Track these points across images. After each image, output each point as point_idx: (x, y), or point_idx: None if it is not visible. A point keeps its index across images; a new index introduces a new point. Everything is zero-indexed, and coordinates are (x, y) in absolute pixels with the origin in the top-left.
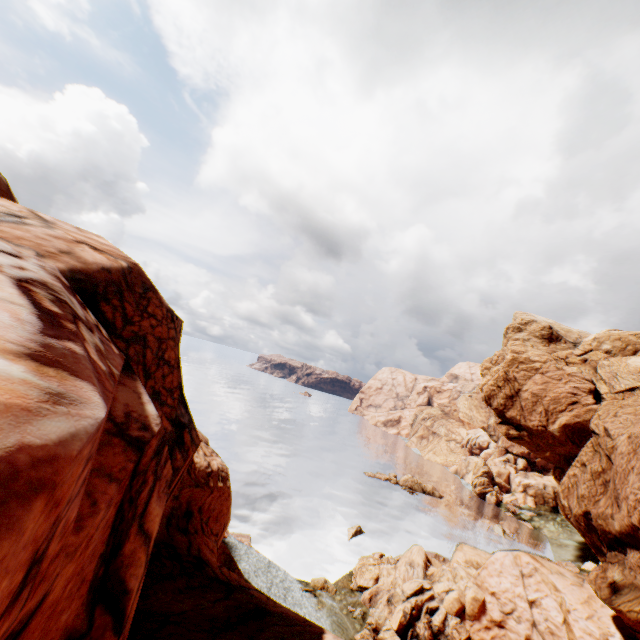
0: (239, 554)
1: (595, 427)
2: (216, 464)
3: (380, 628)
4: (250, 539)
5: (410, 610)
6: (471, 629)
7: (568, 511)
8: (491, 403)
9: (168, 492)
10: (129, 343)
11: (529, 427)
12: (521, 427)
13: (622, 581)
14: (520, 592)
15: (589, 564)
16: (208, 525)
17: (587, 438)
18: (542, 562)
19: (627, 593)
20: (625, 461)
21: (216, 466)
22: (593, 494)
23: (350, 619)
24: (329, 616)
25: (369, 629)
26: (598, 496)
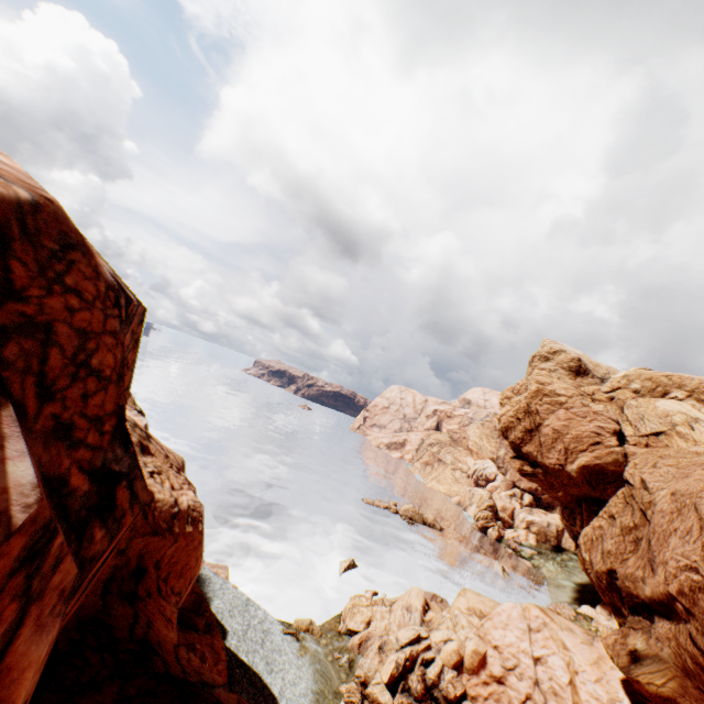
0: (213, 589)
1: (630, 477)
2: (186, 501)
3: (369, 681)
4: (228, 571)
5: (404, 661)
6: (468, 683)
7: (589, 566)
8: (508, 436)
9: (65, 608)
10: (7, 334)
11: (545, 465)
12: (537, 464)
13: (645, 651)
14: (525, 647)
15: (586, 608)
16: (168, 583)
17: (605, 481)
18: (552, 616)
19: (649, 664)
20: (667, 521)
21: (186, 504)
22: (621, 551)
23: (335, 667)
24: (312, 664)
25: (357, 682)
26: (627, 554)
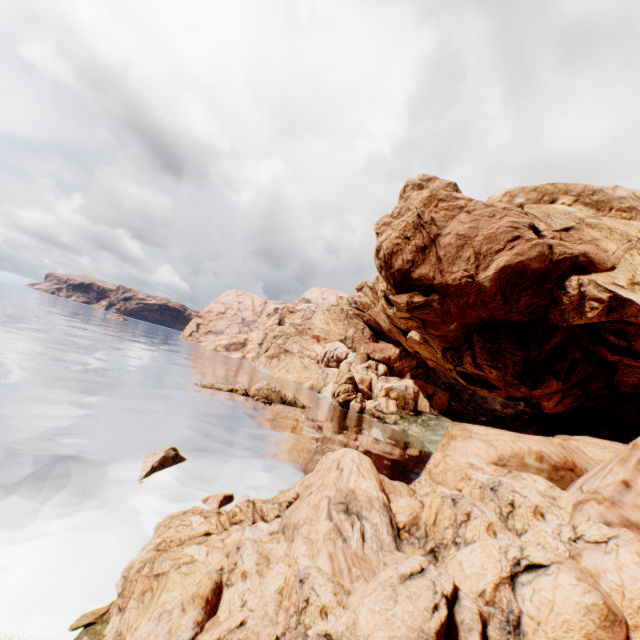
0: None
1: None
2: None
3: None
4: None
5: None
6: None
7: None
8: (393, 263)
9: None
10: None
11: (447, 284)
12: (432, 289)
13: None
14: None
15: None
16: None
17: (522, 288)
18: None
19: None
20: None
21: None
22: None
23: None
24: None
25: None
26: None
